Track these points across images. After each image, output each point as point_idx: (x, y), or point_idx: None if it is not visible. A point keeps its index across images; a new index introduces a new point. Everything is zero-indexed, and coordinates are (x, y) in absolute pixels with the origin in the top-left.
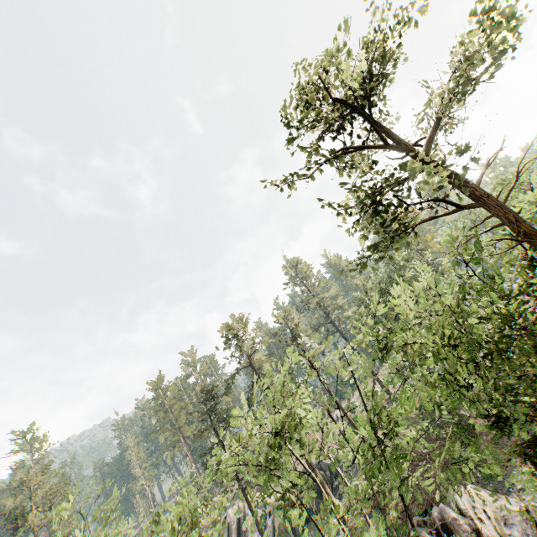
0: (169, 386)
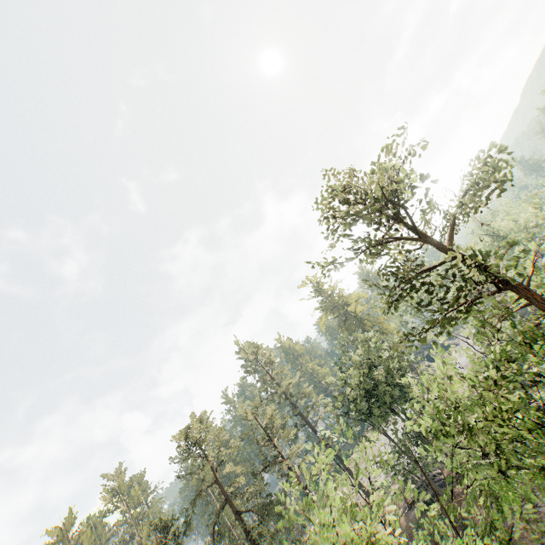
0: (82, 532)
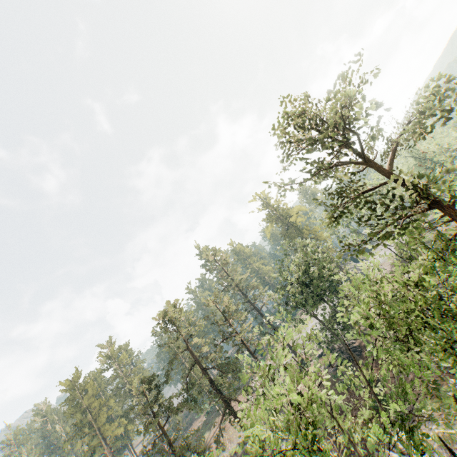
0: (86, 383)
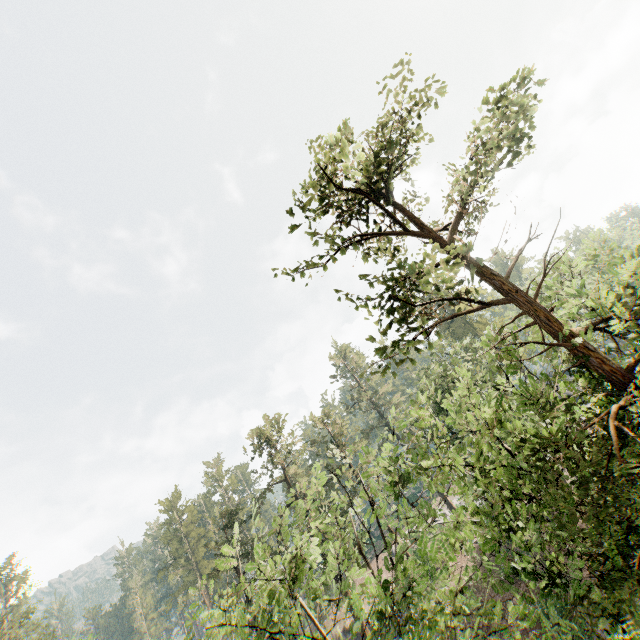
0: (186, 506)
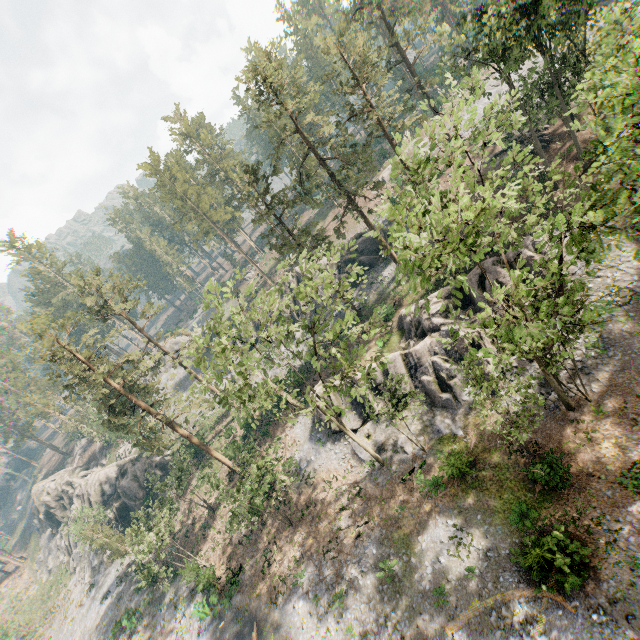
0: (171, 168)
